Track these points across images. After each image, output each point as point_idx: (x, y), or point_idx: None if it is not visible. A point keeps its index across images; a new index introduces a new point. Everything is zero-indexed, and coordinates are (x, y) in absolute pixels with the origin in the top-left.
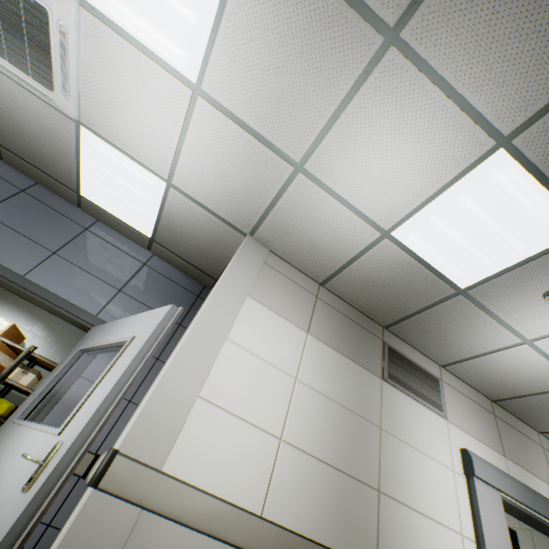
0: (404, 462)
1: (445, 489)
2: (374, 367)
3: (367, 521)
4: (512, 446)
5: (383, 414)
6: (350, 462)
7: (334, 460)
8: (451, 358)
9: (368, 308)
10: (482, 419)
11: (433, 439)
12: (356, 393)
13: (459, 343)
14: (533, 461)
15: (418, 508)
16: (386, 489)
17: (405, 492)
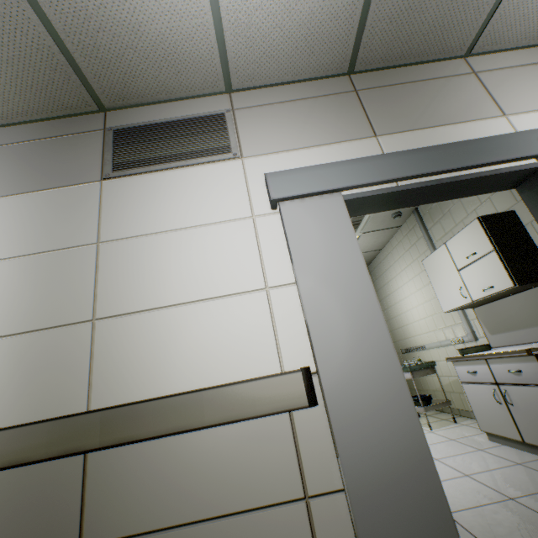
0: (146, 260)
1: (233, 249)
2: (86, 174)
3: (71, 366)
4: (396, 112)
5: (103, 224)
6: (38, 315)
7: (7, 328)
8: (211, 65)
9: (43, 104)
10: (326, 114)
11: (210, 199)
12: (49, 226)
13: (170, 29)
14: (447, 106)
15: (173, 301)
16: (109, 311)
17: (147, 296)
